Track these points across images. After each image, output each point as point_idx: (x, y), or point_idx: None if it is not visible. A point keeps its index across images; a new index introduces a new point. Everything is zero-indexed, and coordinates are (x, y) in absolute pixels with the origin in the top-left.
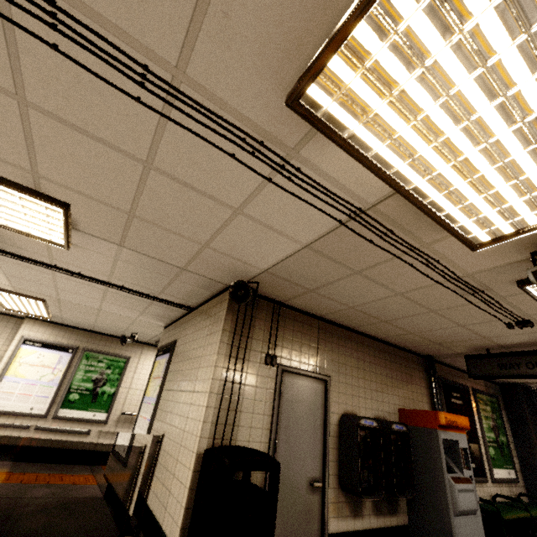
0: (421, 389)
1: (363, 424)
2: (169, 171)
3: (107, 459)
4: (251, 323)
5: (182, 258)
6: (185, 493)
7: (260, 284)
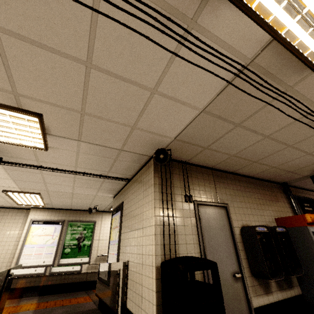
0: (285, 204)
1: (258, 230)
2: (103, 66)
3: (94, 285)
4: (170, 177)
5: (119, 141)
6: (154, 295)
7: (171, 151)
